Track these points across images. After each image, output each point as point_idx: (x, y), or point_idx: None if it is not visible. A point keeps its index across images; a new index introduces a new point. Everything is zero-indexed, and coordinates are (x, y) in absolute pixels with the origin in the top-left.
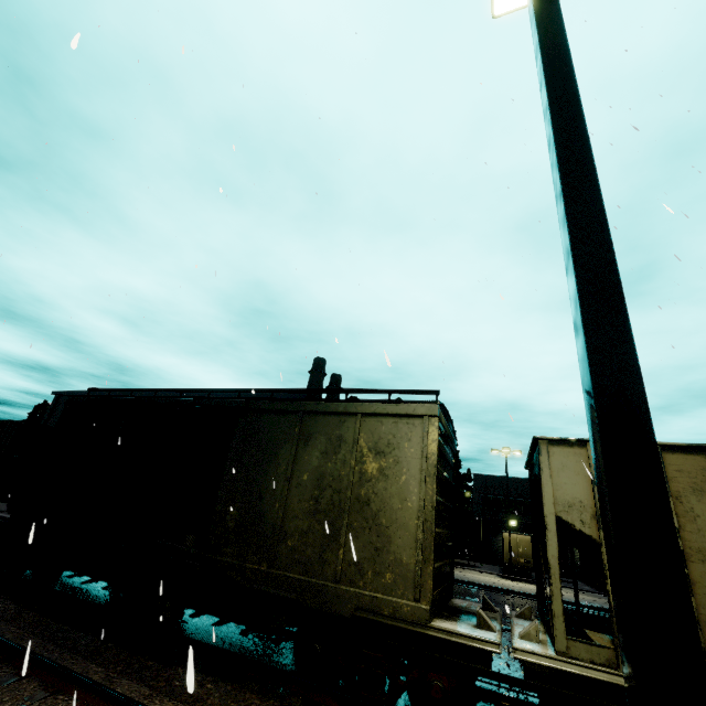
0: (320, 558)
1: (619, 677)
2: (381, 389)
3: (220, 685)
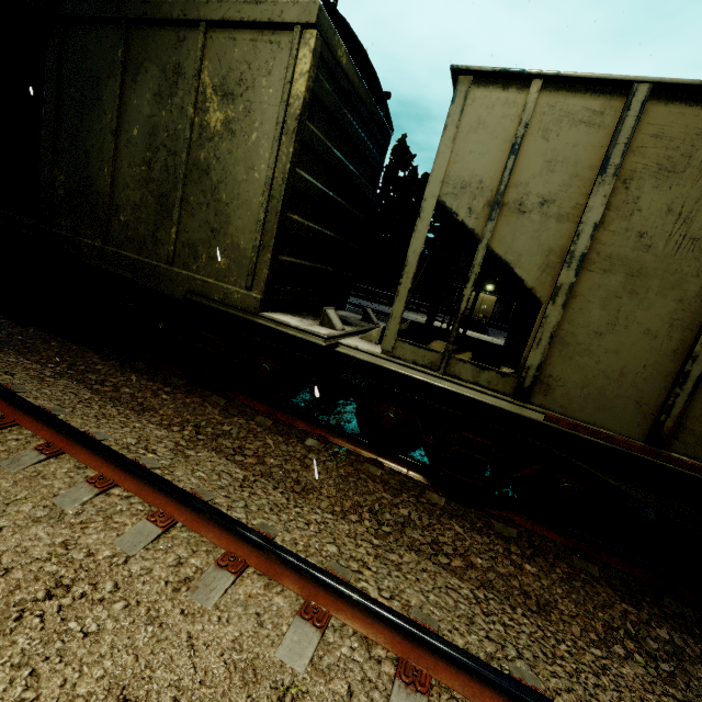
0: (153, 237)
1: (436, 379)
2: None
3: (66, 345)
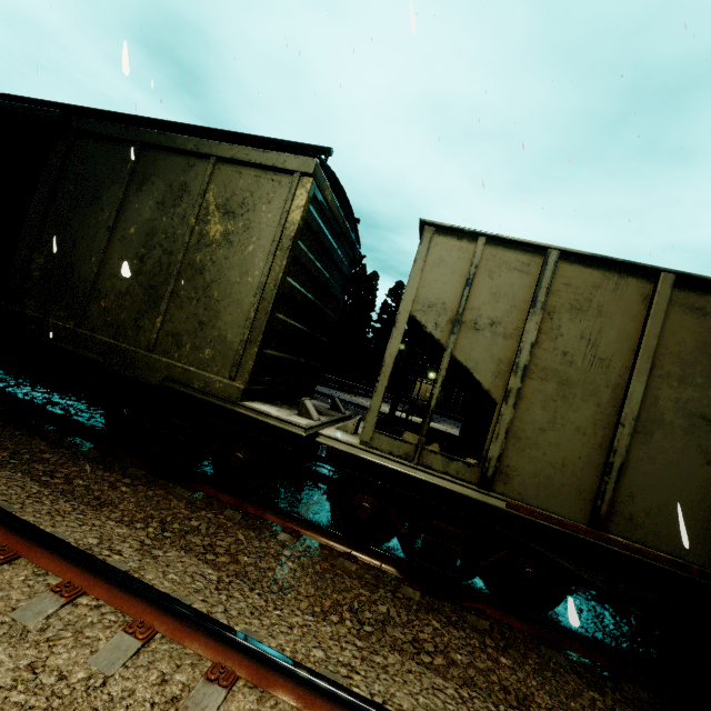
0: (135, 324)
1: (410, 468)
2: (257, 136)
3: (7, 430)
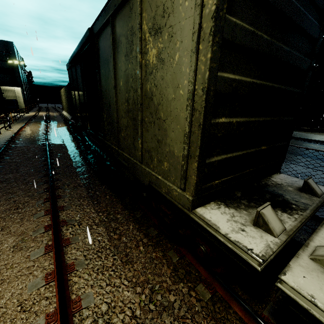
0: (133, 145)
1: None
2: None
3: (112, 197)
